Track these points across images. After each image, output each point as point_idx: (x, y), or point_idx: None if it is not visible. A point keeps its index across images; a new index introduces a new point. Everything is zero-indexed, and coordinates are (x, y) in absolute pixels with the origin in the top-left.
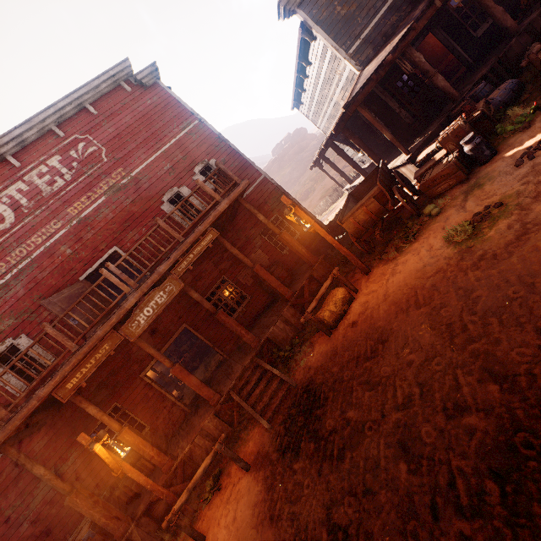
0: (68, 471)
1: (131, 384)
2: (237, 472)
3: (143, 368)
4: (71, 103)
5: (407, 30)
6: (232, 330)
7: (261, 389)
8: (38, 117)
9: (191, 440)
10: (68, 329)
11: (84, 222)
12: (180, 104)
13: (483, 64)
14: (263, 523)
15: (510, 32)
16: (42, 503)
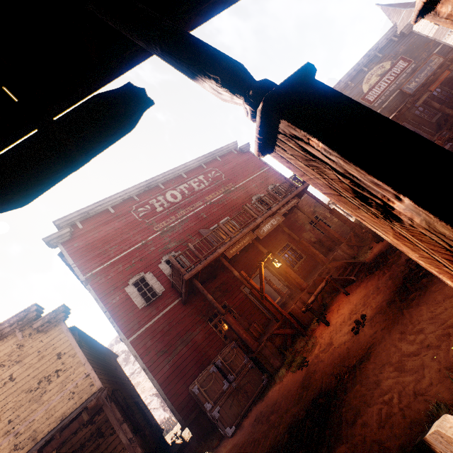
0: (195, 338)
1: (234, 292)
2: (338, 303)
3: (241, 285)
4: (211, 155)
5: (394, 115)
6: (310, 250)
7: (340, 272)
8: (197, 159)
9: (294, 303)
10: (201, 253)
11: (212, 204)
12: (259, 160)
13: (441, 130)
14: (378, 280)
15: (452, 115)
16: (178, 355)
